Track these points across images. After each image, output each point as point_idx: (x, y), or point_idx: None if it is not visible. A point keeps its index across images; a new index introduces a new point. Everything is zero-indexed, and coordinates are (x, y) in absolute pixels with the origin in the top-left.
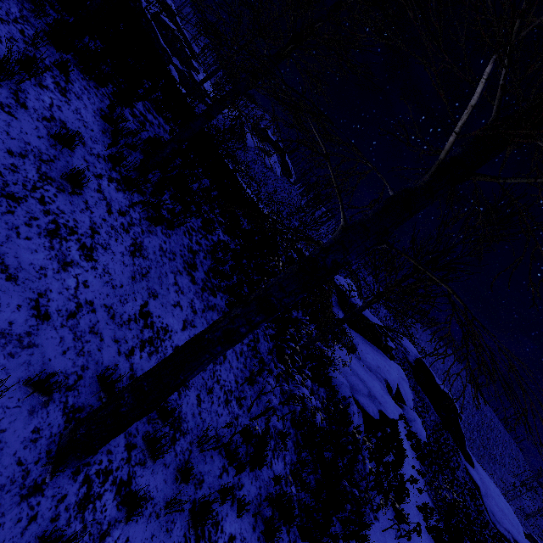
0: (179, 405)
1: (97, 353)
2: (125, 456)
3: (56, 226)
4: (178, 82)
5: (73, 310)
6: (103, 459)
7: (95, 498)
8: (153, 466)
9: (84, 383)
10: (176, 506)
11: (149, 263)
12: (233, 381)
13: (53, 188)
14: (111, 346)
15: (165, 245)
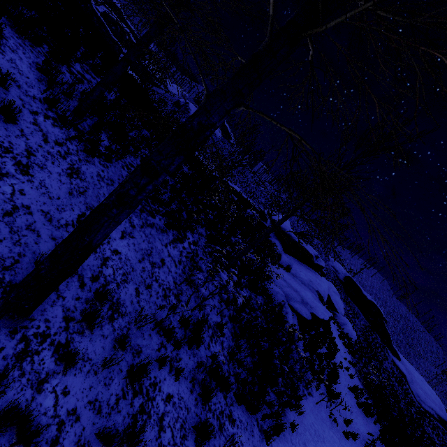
0: (117, 293)
1: (35, 245)
2: (63, 326)
3: None
4: (129, 68)
5: (9, 210)
6: (41, 325)
7: (33, 353)
8: (91, 335)
9: (21, 267)
10: (109, 363)
11: (87, 184)
12: (172, 282)
13: None
14: (48, 242)
15: (103, 173)
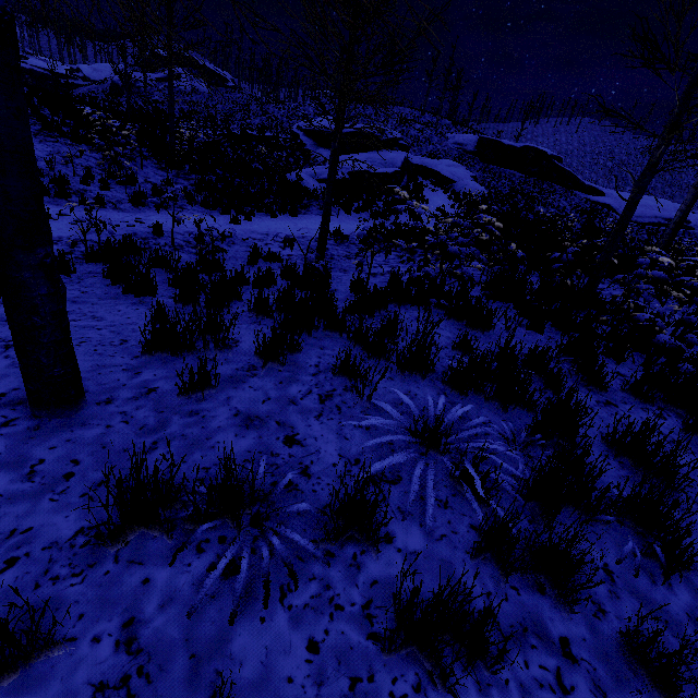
0: None
1: None
2: None
3: None
4: None
5: None
6: None
7: None
8: None
9: None
10: None
11: None
12: (94, 165)
13: None
14: None
15: None
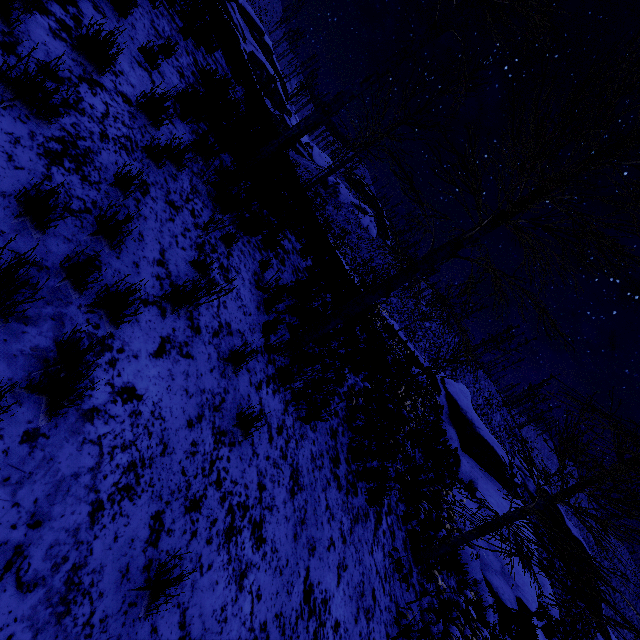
0: None
1: None
2: None
3: (231, 514)
4: None
5: None
6: None
7: None
8: None
9: None
10: None
11: (305, 494)
12: (385, 637)
13: (225, 448)
14: None
15: (314, 447)
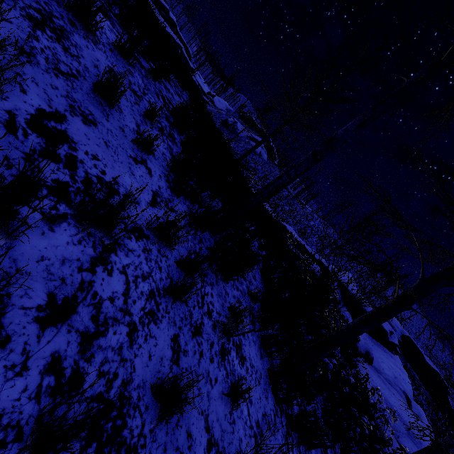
0: None
1: None
2: None
3: None
4: None
5: None
6: None
7: None
8: None
9: None
10: None
11: None
12: None
13: None
14: None
15: None
